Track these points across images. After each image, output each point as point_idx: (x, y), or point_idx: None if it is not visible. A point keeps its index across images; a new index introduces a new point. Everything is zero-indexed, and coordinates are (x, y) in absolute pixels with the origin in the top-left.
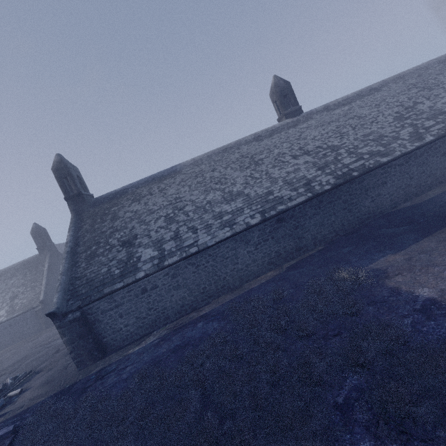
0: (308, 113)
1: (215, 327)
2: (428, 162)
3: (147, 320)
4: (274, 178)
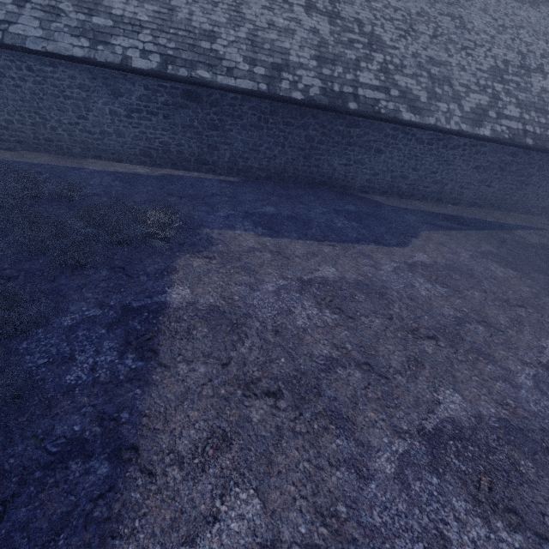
0: None
1: None
2: (452, 164)
3: None
4: (242, 15)
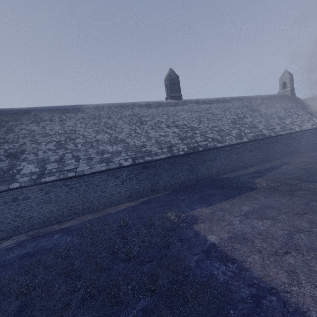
0: (185, 100)
1: (67, 240)
2: (241, 153)
3: (10, 225)
4: (150, 136)
